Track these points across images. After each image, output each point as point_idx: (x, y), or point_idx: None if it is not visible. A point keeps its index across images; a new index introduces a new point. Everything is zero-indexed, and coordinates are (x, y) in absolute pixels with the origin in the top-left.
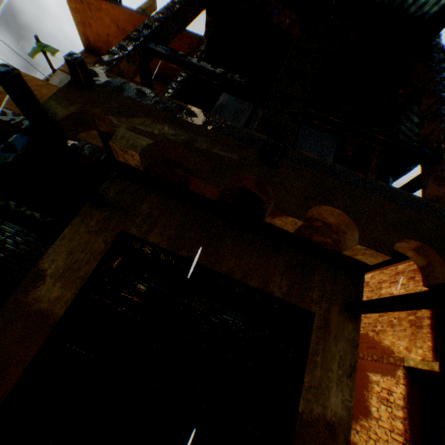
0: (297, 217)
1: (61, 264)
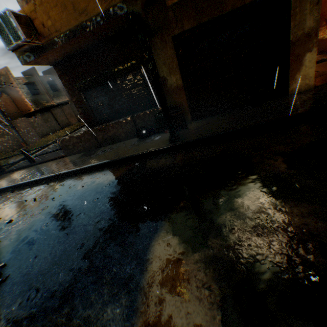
0: None
1: (165, 70)
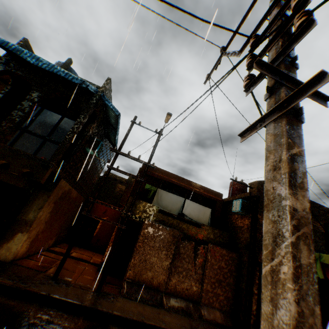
0: None
1: None
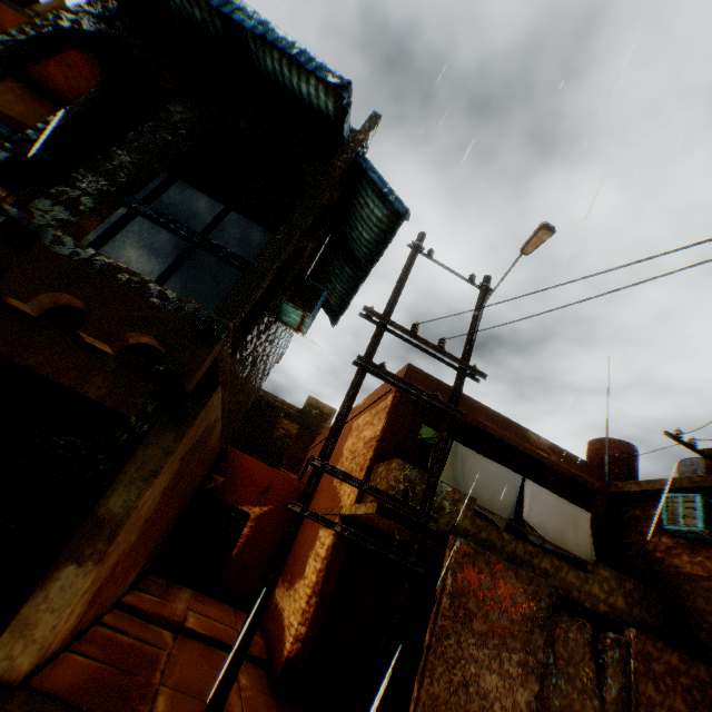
0: (23, 300)
1: None
